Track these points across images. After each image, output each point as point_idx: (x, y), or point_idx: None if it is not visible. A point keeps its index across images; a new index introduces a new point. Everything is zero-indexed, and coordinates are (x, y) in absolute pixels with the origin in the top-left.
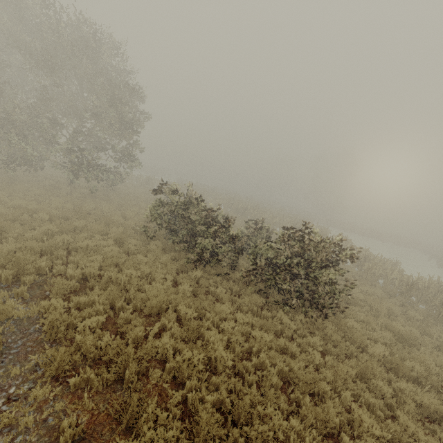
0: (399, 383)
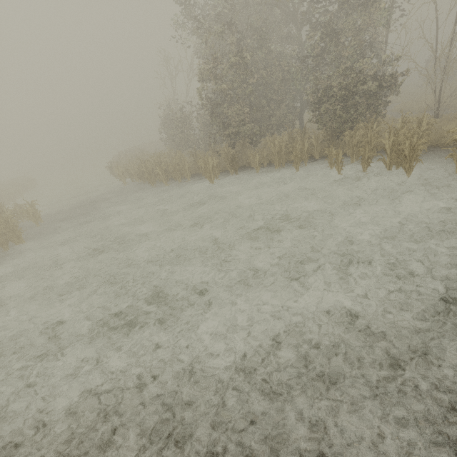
0: None
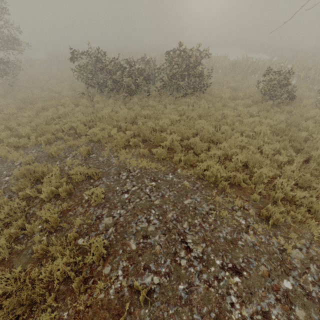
0: (236, 101)
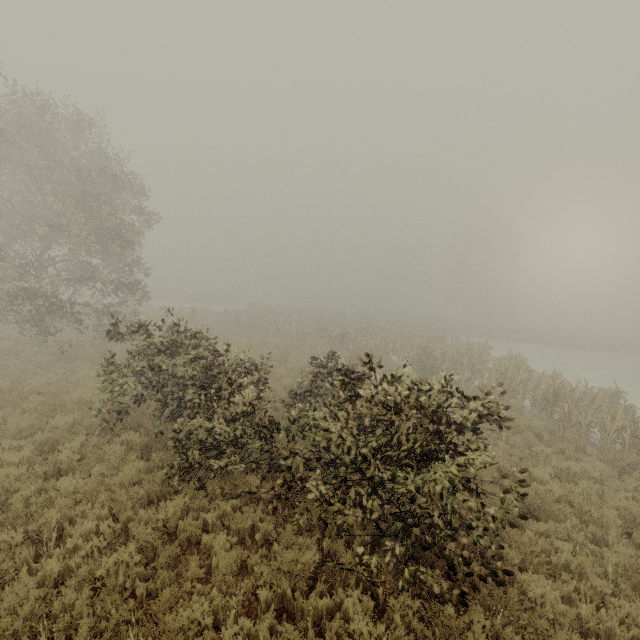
0: None
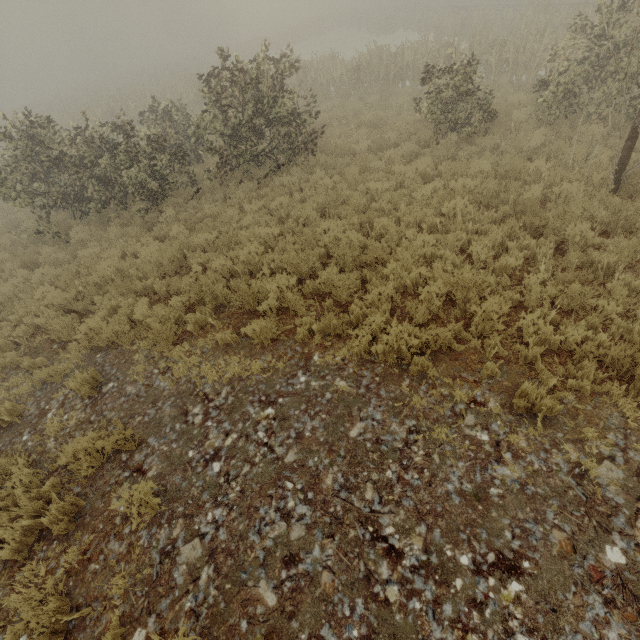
0: (386, 154)
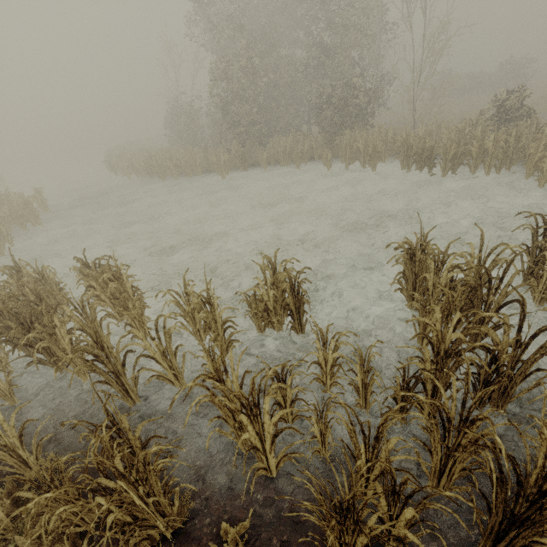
0: None
